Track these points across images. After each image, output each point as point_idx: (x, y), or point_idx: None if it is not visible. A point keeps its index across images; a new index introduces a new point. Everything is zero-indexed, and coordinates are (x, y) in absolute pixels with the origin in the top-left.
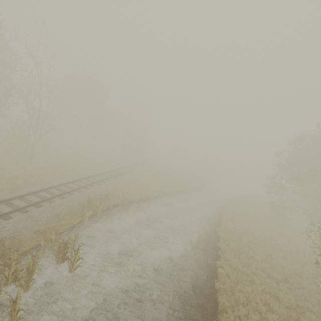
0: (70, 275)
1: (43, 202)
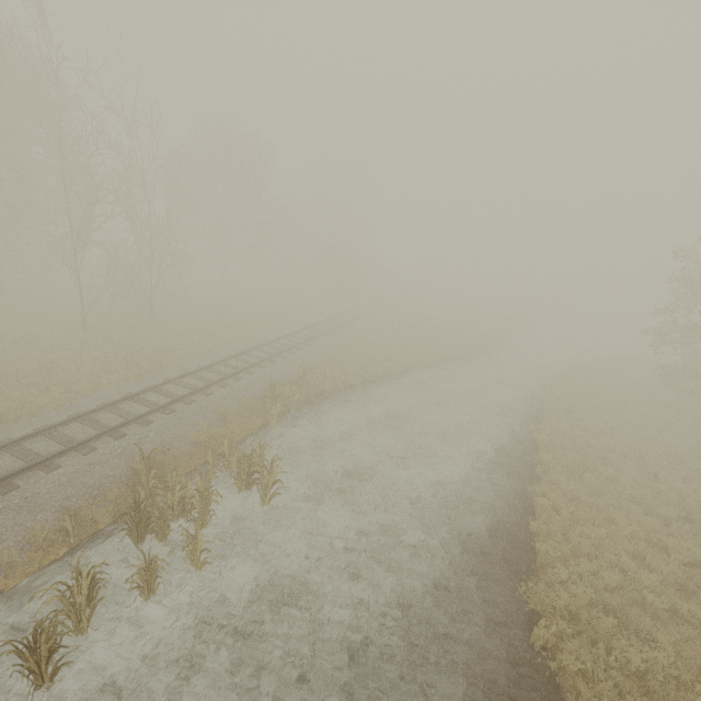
0: (264, 508)
1: (195, 395)
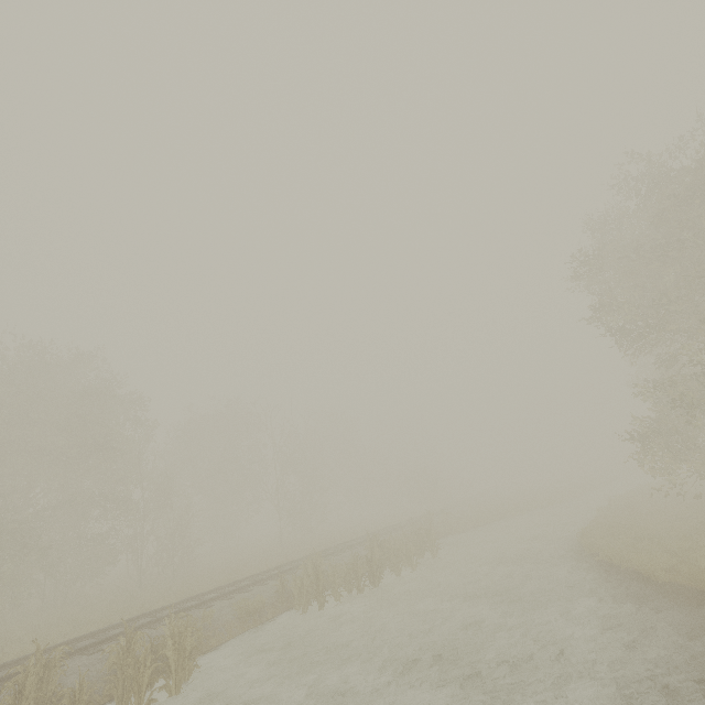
0: (435, 561)
1: None
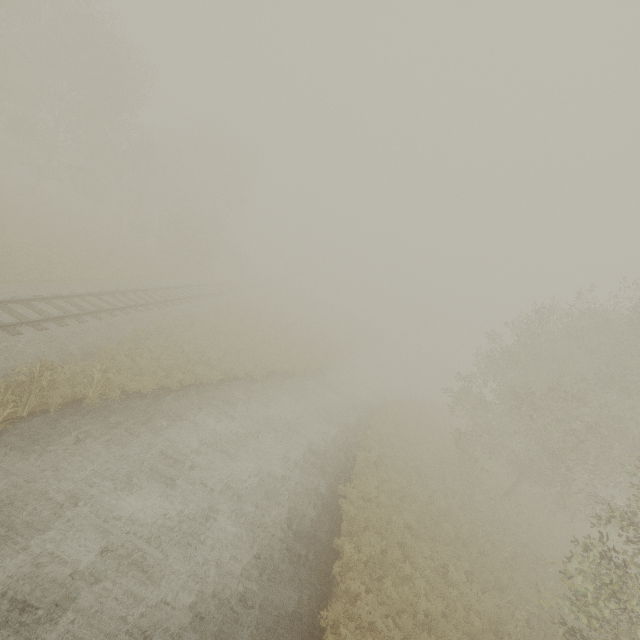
0: None
1: None
